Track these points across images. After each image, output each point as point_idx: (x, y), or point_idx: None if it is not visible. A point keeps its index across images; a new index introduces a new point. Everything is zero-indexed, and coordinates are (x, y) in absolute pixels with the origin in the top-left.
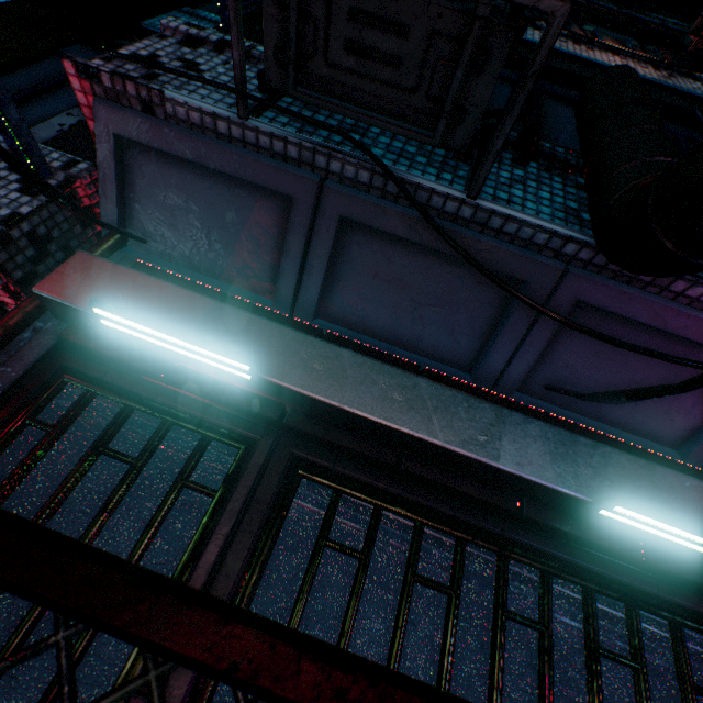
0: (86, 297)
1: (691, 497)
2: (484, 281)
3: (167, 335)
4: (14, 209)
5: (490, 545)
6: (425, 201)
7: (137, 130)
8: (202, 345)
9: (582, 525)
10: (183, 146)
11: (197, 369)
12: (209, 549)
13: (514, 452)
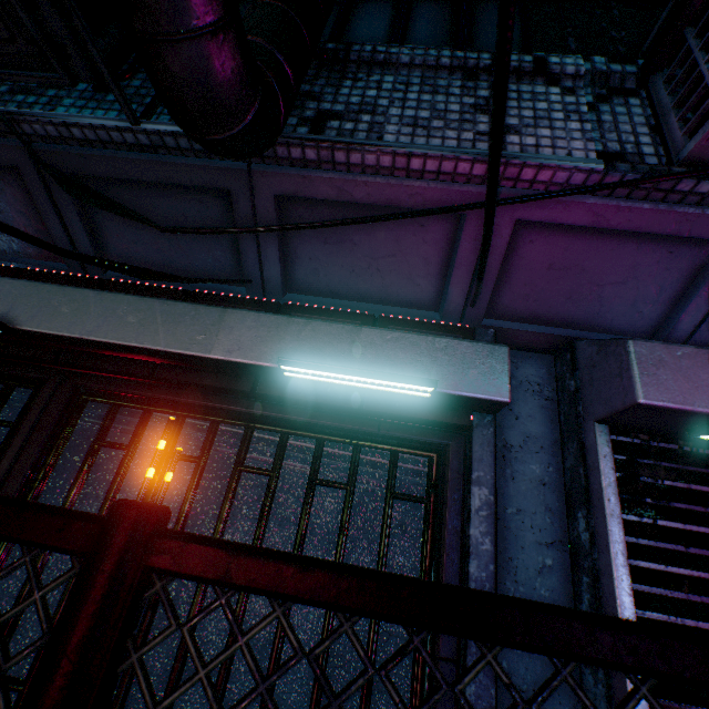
0: None
1: (389, 347)
2: (204, 199)
3: None
4: None
5: (238, 422)
6: (110, 139)
7: None
8: None
9: (308, 391)
10: None
11: None
12: (4, 462)
13: (228, 342)
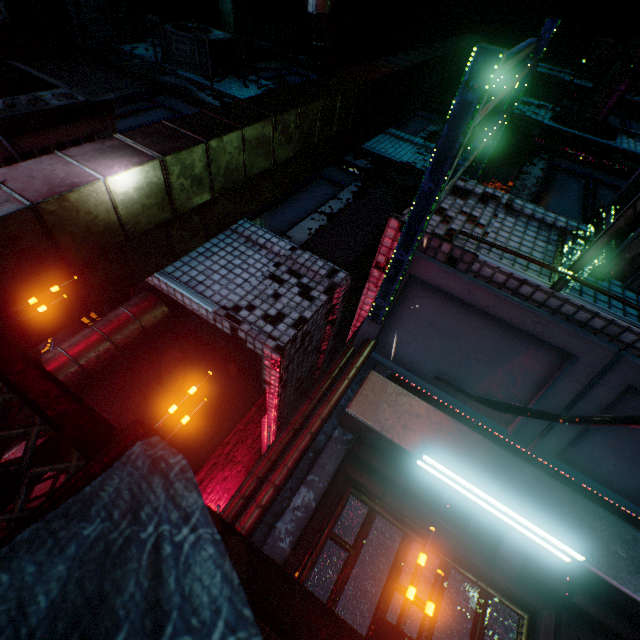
0: (389, 425)
1: None
2: None
3: (498, 502)
4: (300, 312)
5: None
6: None
7: (434, 275)
8: (535, 522)
9: None
10: (475, 295)
11: (474, 512)
12: None
13: None
